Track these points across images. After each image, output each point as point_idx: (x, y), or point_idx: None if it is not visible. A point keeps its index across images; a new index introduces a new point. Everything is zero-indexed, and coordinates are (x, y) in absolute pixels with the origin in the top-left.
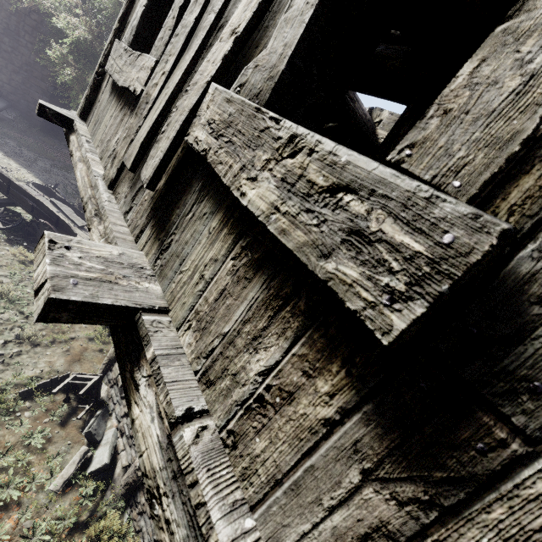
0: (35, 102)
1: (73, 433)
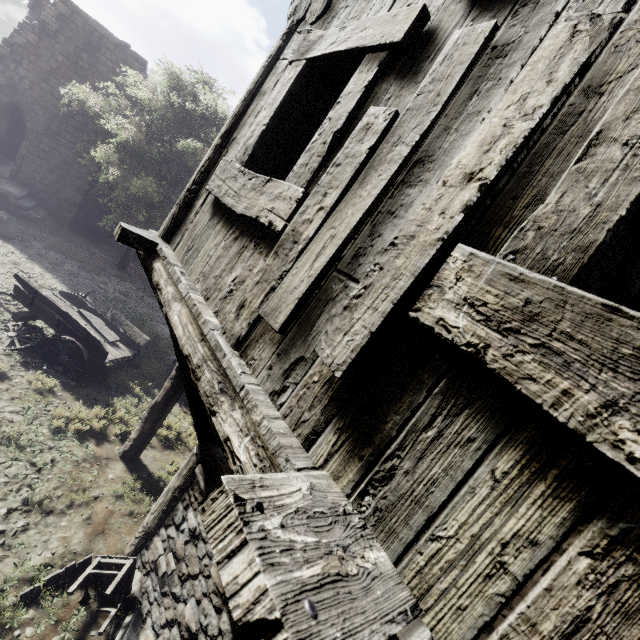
0: (68, 200)
1: None
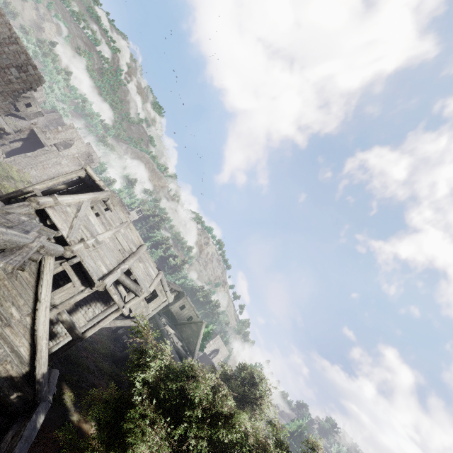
0: None
1: None
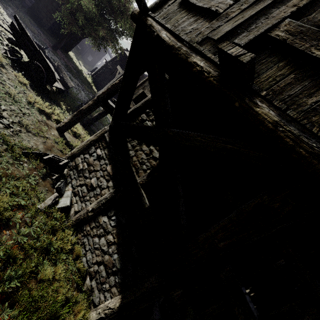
0: None
1: (48, 185)
